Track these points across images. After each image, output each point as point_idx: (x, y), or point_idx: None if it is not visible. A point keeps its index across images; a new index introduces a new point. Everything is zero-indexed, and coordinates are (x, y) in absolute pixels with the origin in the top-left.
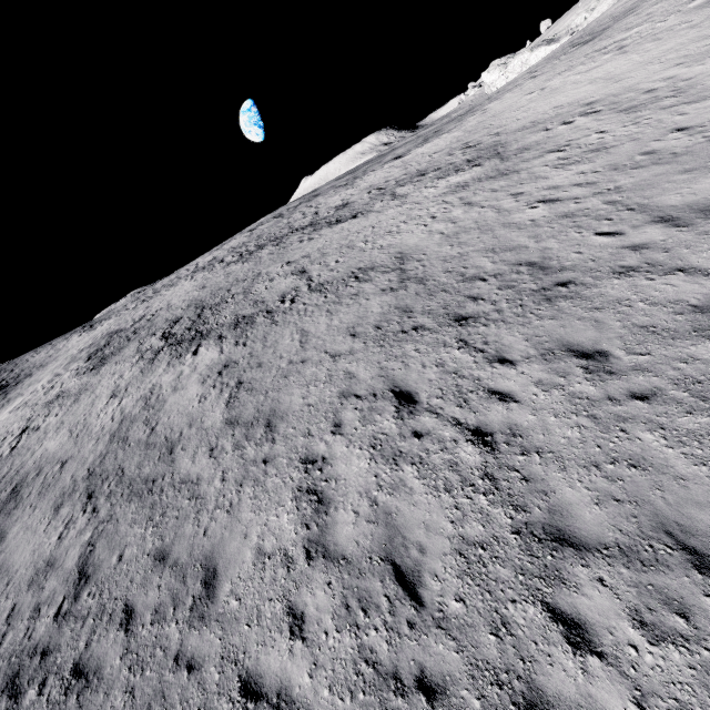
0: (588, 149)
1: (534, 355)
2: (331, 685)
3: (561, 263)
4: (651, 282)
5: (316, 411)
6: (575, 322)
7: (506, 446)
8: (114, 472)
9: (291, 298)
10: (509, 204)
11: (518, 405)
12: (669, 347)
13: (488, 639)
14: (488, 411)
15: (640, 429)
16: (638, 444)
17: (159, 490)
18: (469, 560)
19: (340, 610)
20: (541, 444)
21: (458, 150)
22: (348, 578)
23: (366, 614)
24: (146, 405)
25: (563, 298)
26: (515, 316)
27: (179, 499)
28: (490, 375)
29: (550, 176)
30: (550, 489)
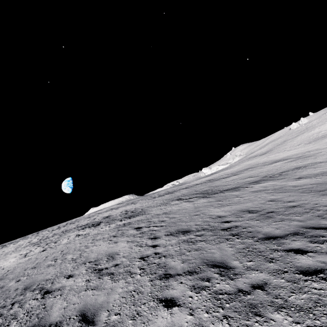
0: None
1: None
2: None
3: None
4: None
5: None
6: None
7: None
8: None
9: (273, 175)
10: None
11: None
12: None
13: None
14: None
15: None
16: None
17: None
18: None
19: None
20: None
21: (257, 164)
22: None
23: None
24: (274, 189)
25: None
26: None
27: None
28: None
29: None
30: None
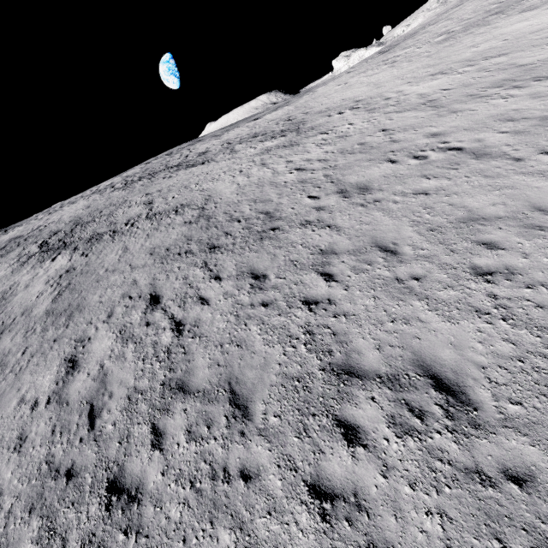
0: (338, 135)
1: (233, 275)
2: (21, 477)
3: (281, 214)
4: (312, 232)
5: (103, 306)
6: (264, 255)
7: (187, 332)
8: None
9: (132, 223)
10: (281, 168)
11: (208, 307)
12: (295, 275)
13: (115, 445)
14: (192, 310)
15: (253, 324)
16: (247, 332)
17: None
18: (131, 401)
19: (48, 434)
20: (204, 331)
21: (283, 121)
22: (63, 414)
23: (61, 435)
24: (2, 298)
25: (268, 239)
26: (239, 248)
27: None
28: (206, 287)
29: (311, 152)
30: (193, 359)
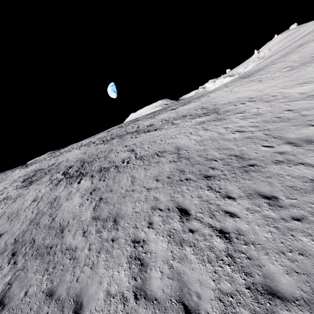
0: (253, 113)
1: (243, 196)
2: None
3: (249, 156)
4: (290, 167)
5: (139, 215)
6: (260, 182)
7: (236, 240)
8: (29, 241)
9: (127, 161)
10: (223, 131)
11: (239, 219)
12: (304, 197)
13: None
14: (225, 221)
15: (300, 235)
16: (301, 242)
17: (53, 253)
18: (225, 304)
19: None
20: (254, 239)
21: (199, 109)
22: (159, 312)
23: None
24: (51, 206)
25: (252, 171)
26: (232, 177)
27: (64, 259)
28: (224, 203)
29: (239, 122)
30: (262, 264)
